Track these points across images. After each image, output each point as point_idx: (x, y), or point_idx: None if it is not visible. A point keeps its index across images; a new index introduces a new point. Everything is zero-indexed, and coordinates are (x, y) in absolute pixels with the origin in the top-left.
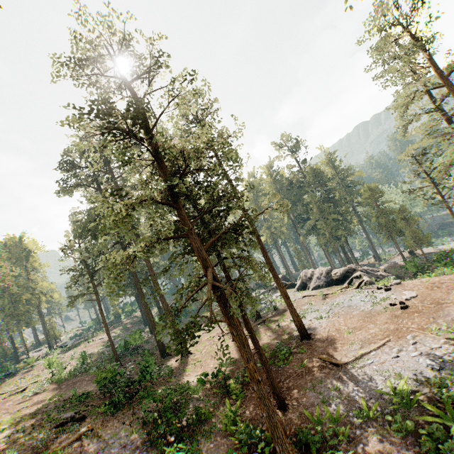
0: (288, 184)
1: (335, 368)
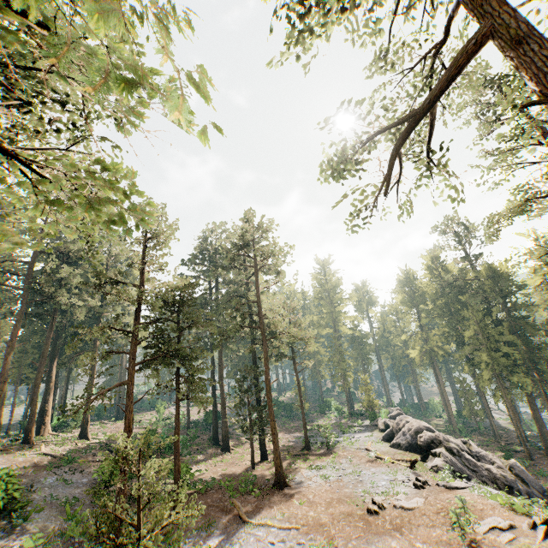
0: (445, 287)
1: (240, 520)
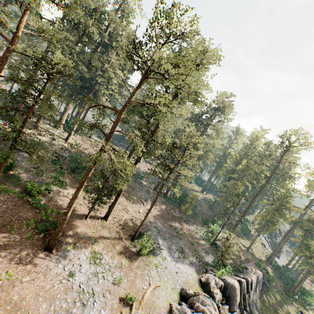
0: None
1: None
